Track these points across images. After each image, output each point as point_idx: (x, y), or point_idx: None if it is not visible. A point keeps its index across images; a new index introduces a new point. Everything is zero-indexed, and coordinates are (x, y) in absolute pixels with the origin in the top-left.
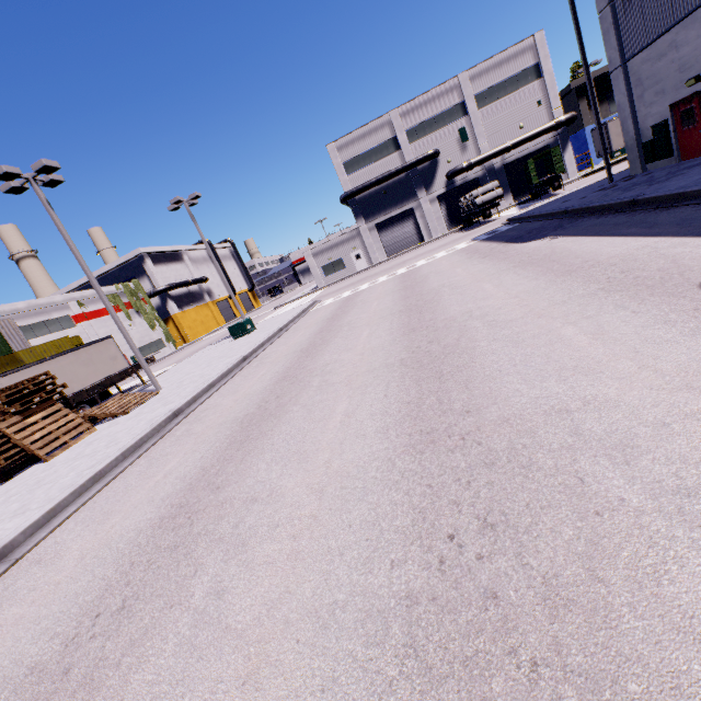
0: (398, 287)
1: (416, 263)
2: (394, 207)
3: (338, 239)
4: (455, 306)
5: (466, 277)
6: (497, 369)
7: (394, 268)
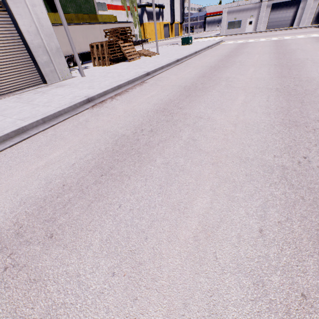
0: (272, 45)
1: (284, 37)
2: None
3: (246, 6)
4: (301, 56)
5: (311, 48)
6: (310, 71)
7: (270, 36)
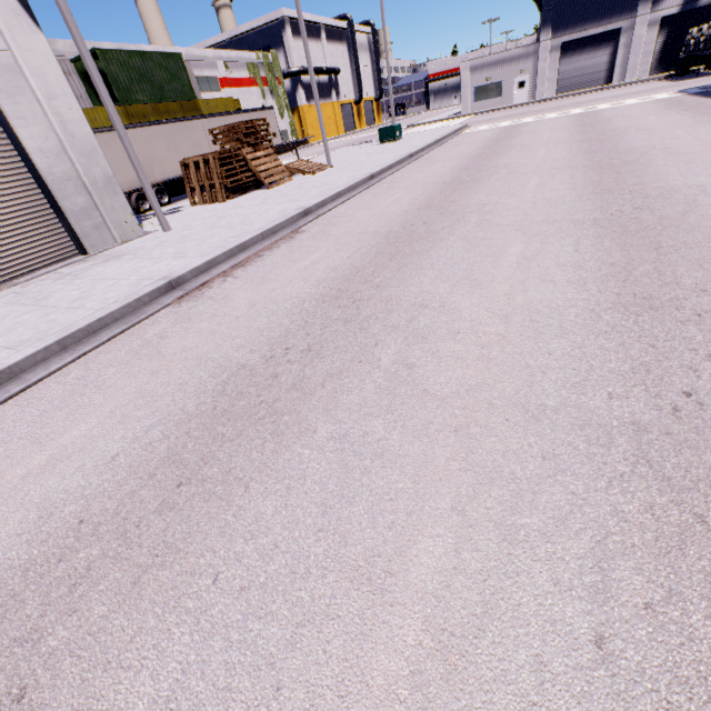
0: (574, 124)
1: (597, 106)
2: (598, 22)
3: (509, 53)
4: (639, 141)
5: (657, 124)
6: (665, 172)
7: (566, 108)
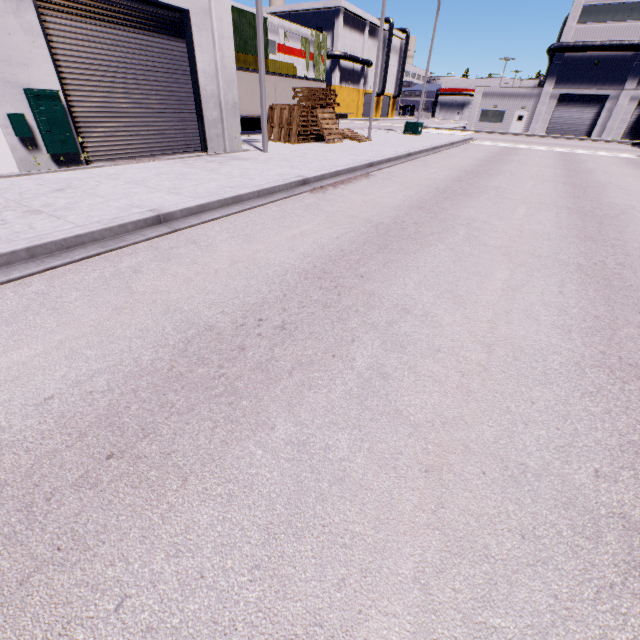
0: (558, 158)
1: (576, 150)
2: (592, 85)
3: (517, 90)
4: (602, 178)
5: (617, 171)
6: (614, 196)
7: (553, 146)
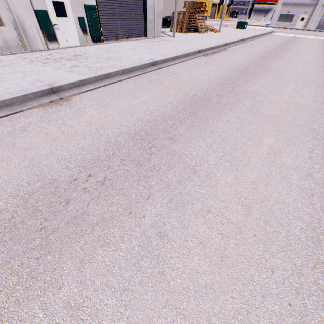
0: (321, 43)
1: None
2: None
3: (303, 1)
4: None
5: None
6: None
7: (319, 36)
